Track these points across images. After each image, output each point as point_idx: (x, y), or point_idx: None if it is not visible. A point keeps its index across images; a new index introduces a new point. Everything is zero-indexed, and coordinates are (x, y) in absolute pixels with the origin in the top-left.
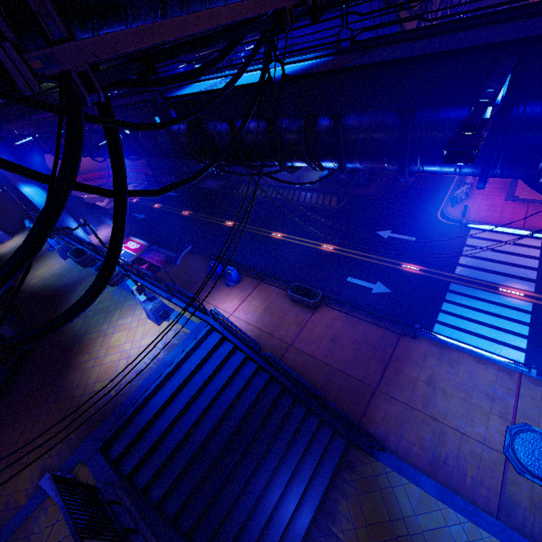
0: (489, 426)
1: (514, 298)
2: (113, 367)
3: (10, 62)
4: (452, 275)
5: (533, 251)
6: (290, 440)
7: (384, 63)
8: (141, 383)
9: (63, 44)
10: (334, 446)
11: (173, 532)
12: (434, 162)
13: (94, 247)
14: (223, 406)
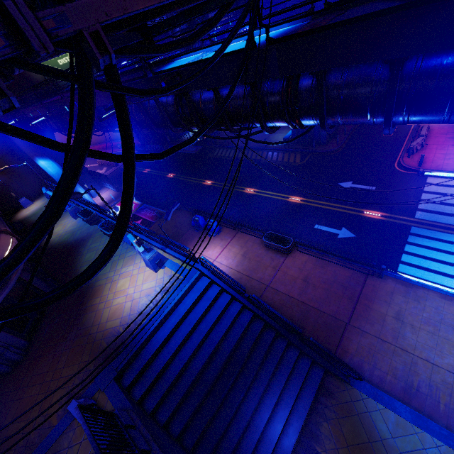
0: None
1: None
2: (120, 308)
3: (23, 20)
4: (413, 219)
5: None
6: (274, 370)
7: (374, 14)
8: (145, 322)
9: (75, 1)
10: (313, 375)
11: (179, 450)
12: (421, 111)
13: (98, 208)
14: (215, 341)
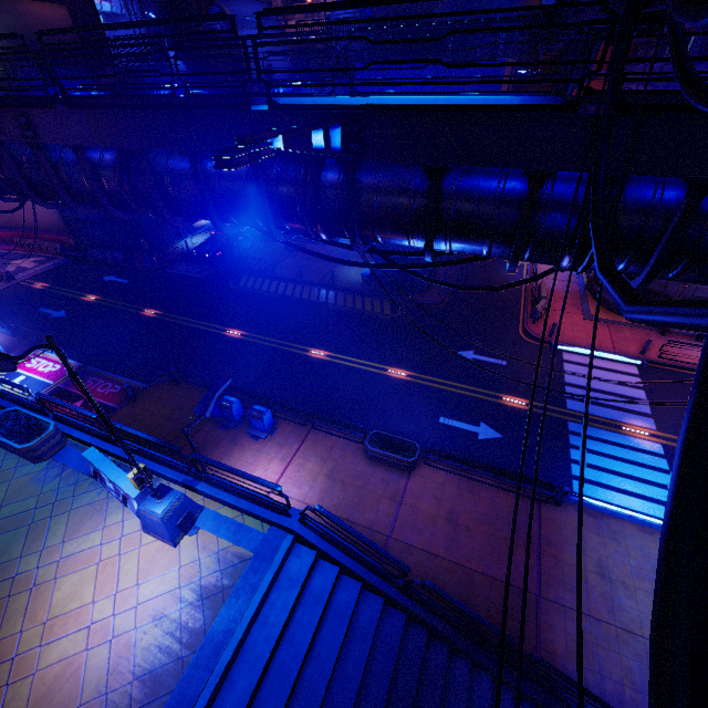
0: None
1: (641, 439)
2: (70, 674)
3: None
4: (566, 411)
5: (634, 380)
6: None
7: None
8: (164, 707)
9: None
10: None
11: None
12: None
13: None
14: None
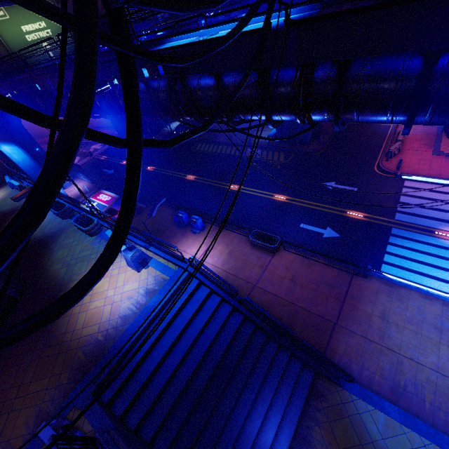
0: (441, 355)
1: None
2: (98, 312)
3: None
4: (393, 221)
5: None
6: (265, 374)
7: None
8: (127, 328)
9: None
10: (303, 377)
11: None
12: (448, 111)
13: (72, 200)
14: (204, 346)
